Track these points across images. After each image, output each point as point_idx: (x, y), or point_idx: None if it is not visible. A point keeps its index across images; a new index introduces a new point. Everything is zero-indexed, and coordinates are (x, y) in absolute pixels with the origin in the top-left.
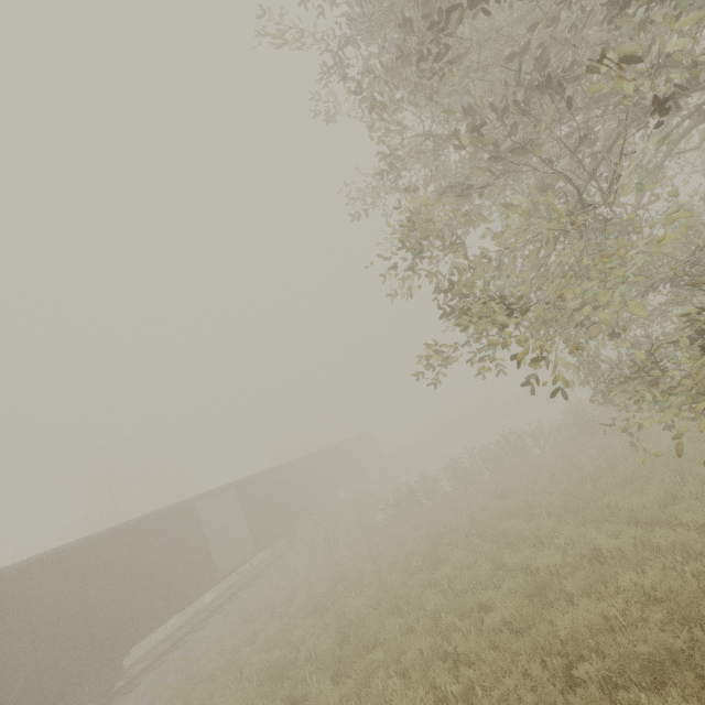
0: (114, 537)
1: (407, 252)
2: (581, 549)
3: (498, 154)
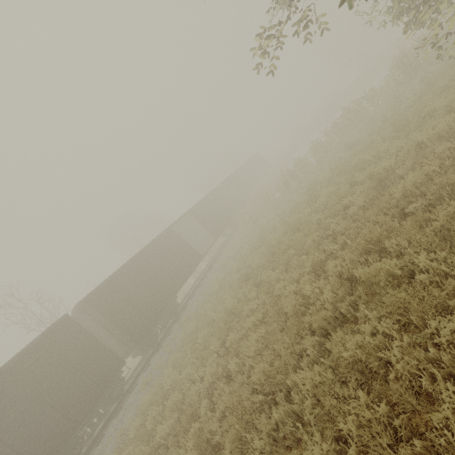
0: (139, 256)
1: None
2: (408, 149)
3: None
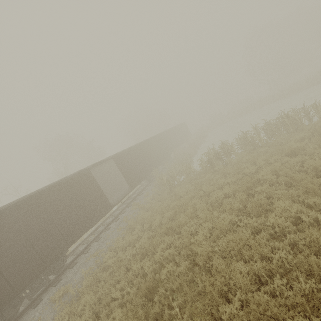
0: (37, 197)
1: None
2: None
3: None
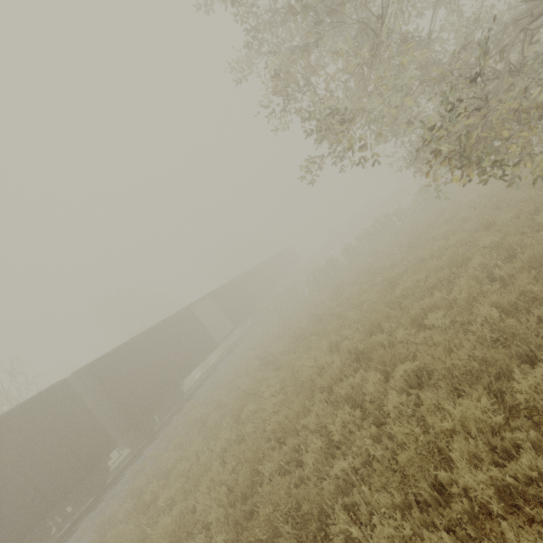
0: (152, 331)
1: (278, 104)
2: (414, 262)
3: (320, 19)
